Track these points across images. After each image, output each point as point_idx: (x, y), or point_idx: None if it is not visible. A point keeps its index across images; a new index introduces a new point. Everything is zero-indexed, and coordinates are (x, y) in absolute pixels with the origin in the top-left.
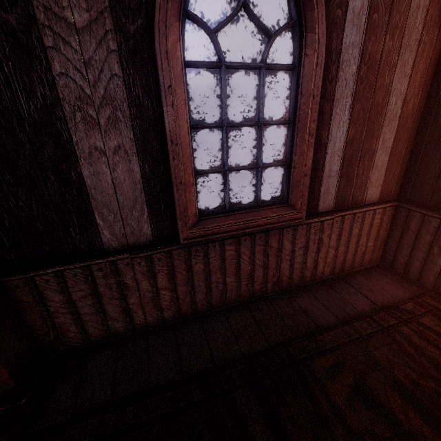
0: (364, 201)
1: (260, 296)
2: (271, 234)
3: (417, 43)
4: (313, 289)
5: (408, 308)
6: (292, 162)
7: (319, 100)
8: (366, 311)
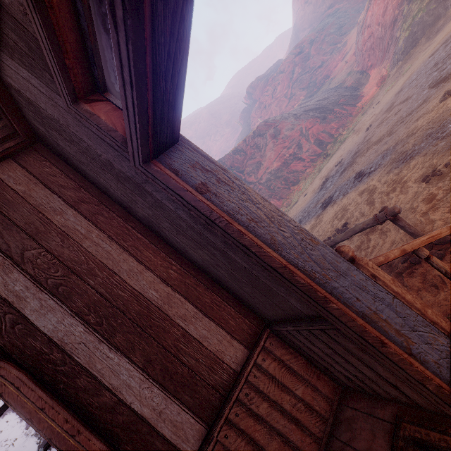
0: (234, 371)
1: None
2: None
3: (125, 253)
4: None
5: None
6: None
7: (53, 402)
8: None
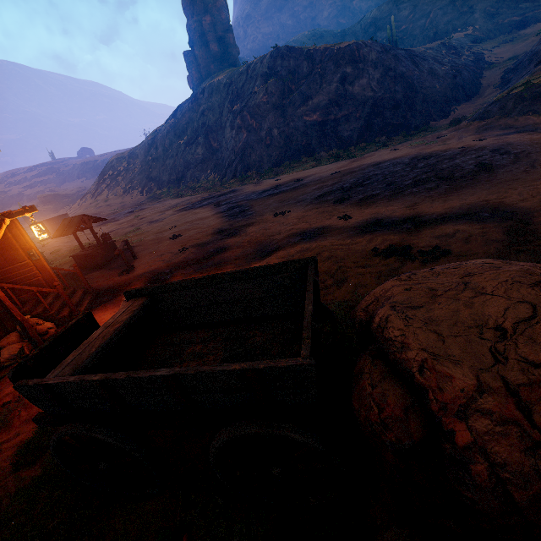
0: None
1: None
2: None
3: None
4: None
5: None
6: None
7: None
8: None
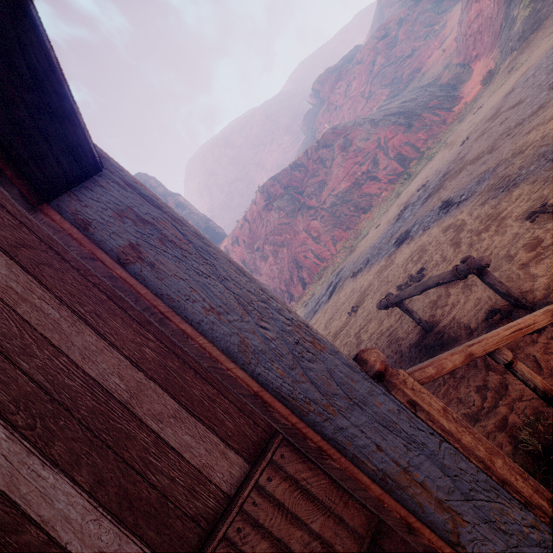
0: (225, 495)
1: None
2: None
3: (80, 322)
4: None
5: None
6: None
7: None
8: None
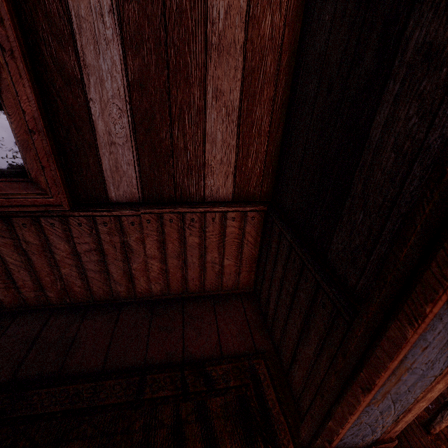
0: (203, 196)
1: (41, 306)
2: (17, 223)
3: None
4: (123, 311)
5: (215, 373)
6: (1, 103)
7: None
8: (152, 362)
